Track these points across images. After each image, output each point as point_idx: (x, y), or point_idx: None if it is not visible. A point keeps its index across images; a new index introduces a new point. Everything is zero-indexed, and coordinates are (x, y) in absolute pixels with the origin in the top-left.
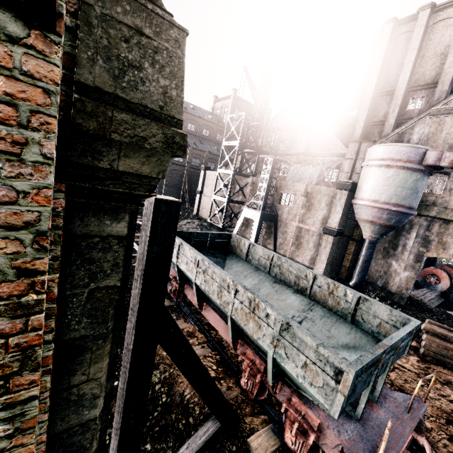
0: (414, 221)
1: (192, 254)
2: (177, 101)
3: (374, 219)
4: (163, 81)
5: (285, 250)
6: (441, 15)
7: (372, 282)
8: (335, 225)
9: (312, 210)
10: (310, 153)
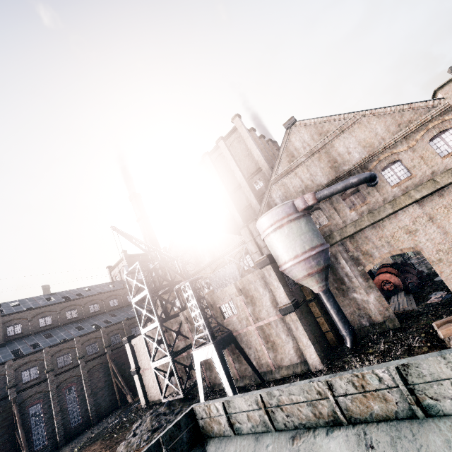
0: (333, 252)
1: None
2: None
3: (308, 270)
4: None
5: (266, 364)
6: (230, 139)
7: (359, 326)
8: (286, 300)
9: (257, 302)
10: (217, 257)
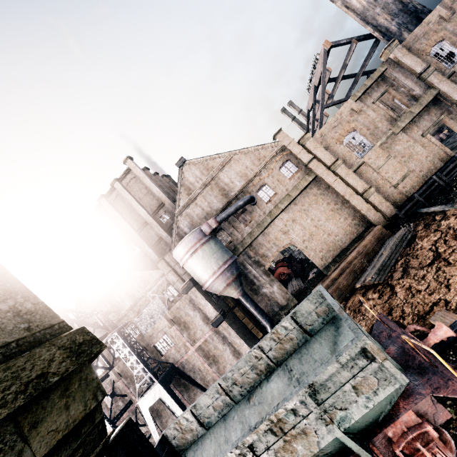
0: (241, 261)
1: None
2: (39, 309)
3: (226, 282)
4: (3, 305)
5: (212, 379)
6: (126, 180)
7: (273, 314)
8: (215, 313)
9: (190, 325)
10: (139, 298)
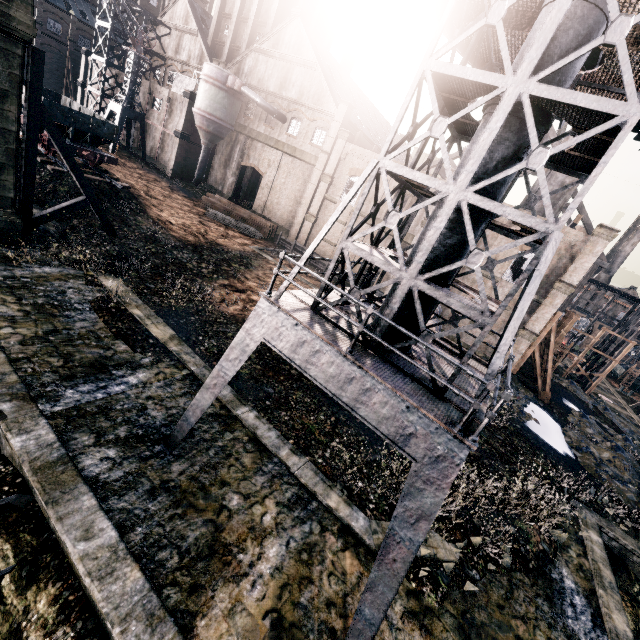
0: (239, 139)
1: None
2: None
3: (201, 125)
4: None
5: (155, 154)
6: None
7: (217, 188)
8: (181, 129)
9: (172, 116)
10: (190, 64)
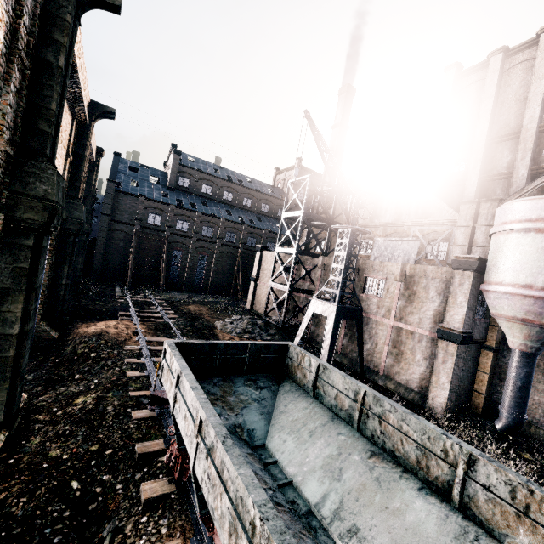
0: None
1: (193, 401)
2: None
3: (529, 315)
4: None
5: (377, 363)
6: None
7: (533, 422)
8: (458, 325)
9: (415, 302)
10: (402, 222)
